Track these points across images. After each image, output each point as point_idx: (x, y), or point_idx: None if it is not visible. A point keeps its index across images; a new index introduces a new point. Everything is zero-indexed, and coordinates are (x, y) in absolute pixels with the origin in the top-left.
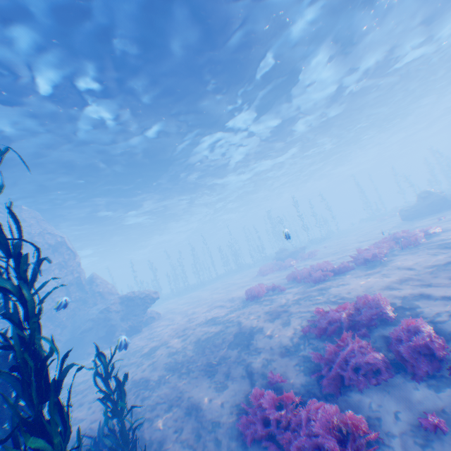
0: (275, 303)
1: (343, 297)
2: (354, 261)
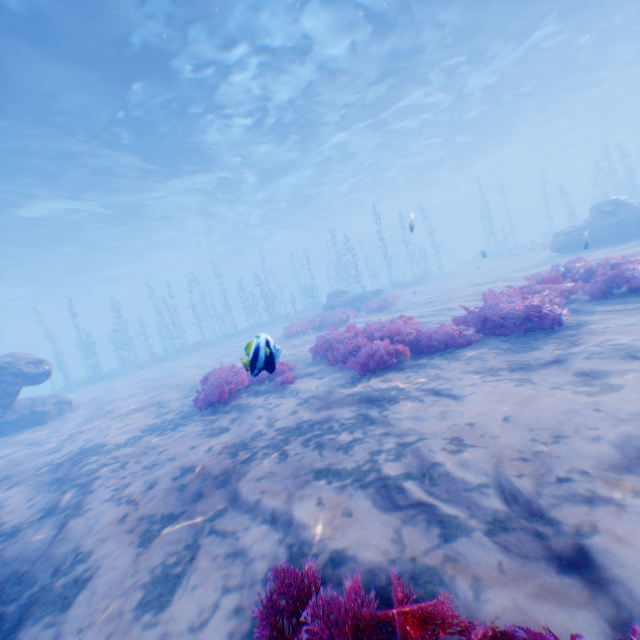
0: (234, 432)
1: (436, 473)
2: (475, 323)
